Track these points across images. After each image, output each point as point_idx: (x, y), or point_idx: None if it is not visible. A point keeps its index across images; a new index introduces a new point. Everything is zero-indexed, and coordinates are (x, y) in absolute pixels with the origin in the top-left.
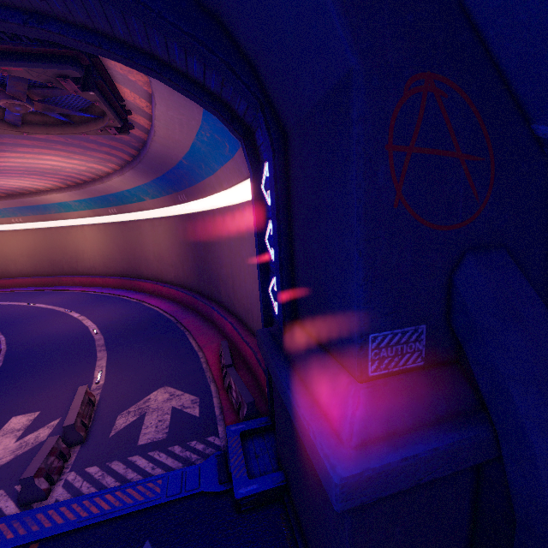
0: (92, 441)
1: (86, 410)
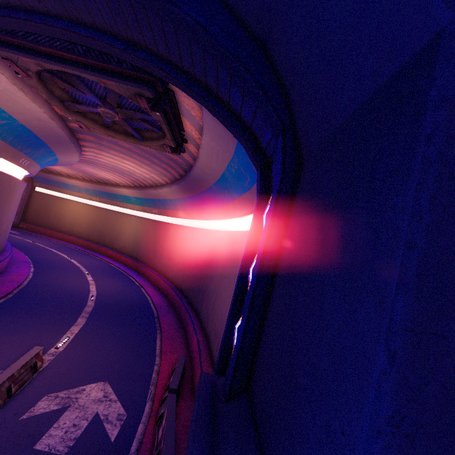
0: (1, 415)
1: (23, 374)
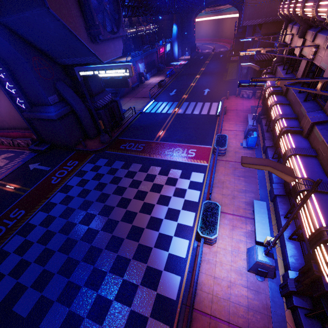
0: None
1: None
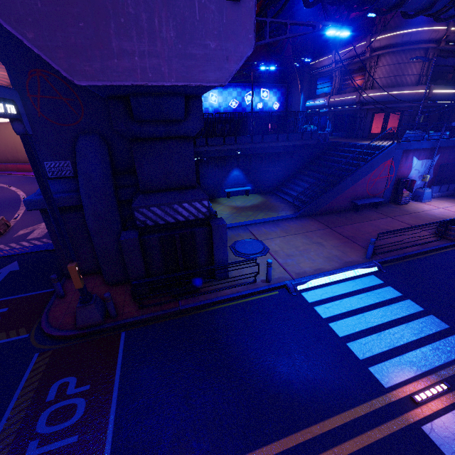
0: (3, 238)
1: (2, 227)
